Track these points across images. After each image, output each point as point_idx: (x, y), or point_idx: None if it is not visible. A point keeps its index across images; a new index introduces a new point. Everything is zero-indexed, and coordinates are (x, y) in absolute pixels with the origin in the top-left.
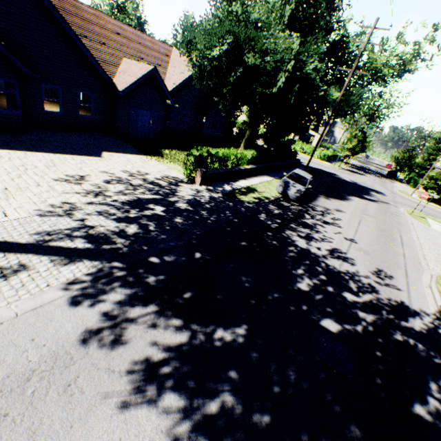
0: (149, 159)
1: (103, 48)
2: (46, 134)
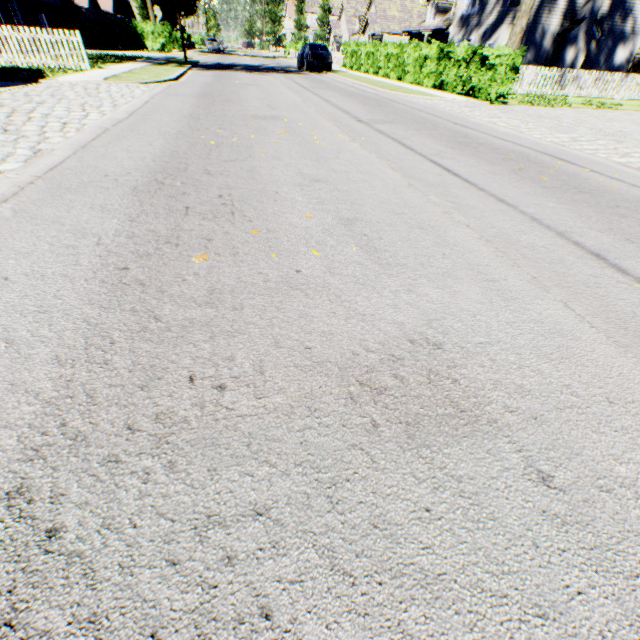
0: None
1: None
2: None
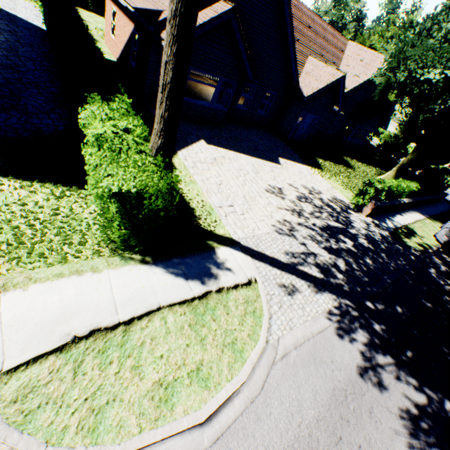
0: (312, 171)
1: (296, 45)
2: (234, 129)
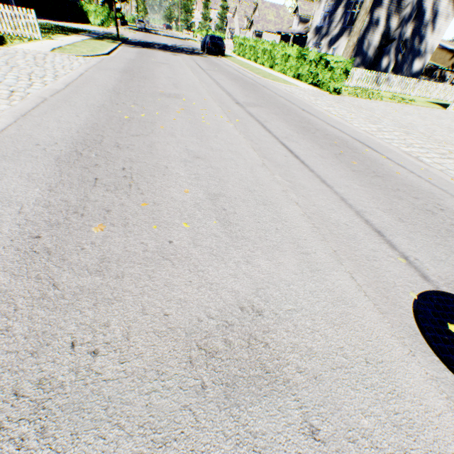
0: None
1: None
2: None
